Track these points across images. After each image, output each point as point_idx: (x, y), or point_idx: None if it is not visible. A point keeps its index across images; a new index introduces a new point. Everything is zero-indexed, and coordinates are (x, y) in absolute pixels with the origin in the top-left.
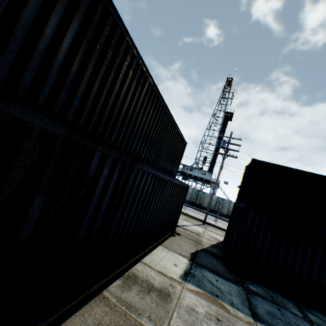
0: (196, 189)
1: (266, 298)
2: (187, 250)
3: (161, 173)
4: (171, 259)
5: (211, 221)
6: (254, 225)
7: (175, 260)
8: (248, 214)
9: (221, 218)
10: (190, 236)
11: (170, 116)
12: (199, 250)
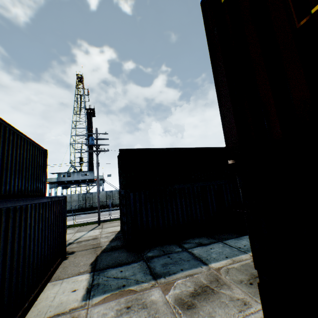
0: (82, 193)
1: (160, 255)
2: (86, 263)
3: (8, 203)
4: (67, 288)
5: (106, 217)
6: (137, 204)
7: (74, 285)
8: (129, 198)
9: (115, 209)
10: (87, 246)
11: (4, 123)
12: (100, 254)
